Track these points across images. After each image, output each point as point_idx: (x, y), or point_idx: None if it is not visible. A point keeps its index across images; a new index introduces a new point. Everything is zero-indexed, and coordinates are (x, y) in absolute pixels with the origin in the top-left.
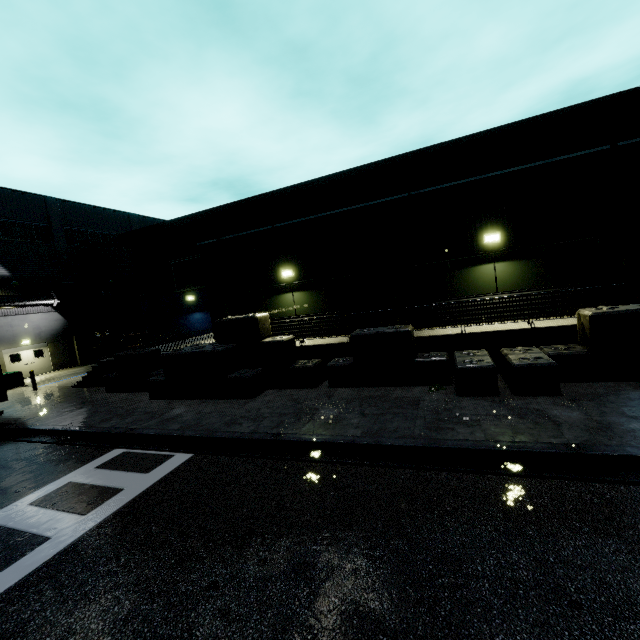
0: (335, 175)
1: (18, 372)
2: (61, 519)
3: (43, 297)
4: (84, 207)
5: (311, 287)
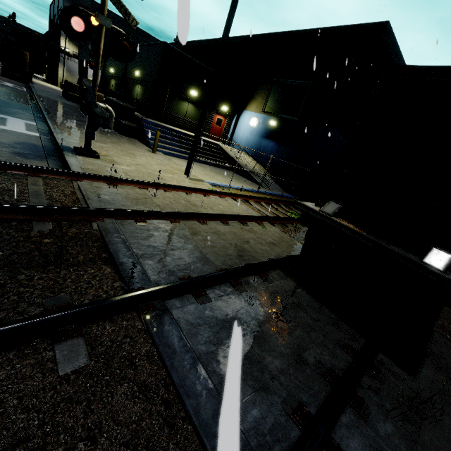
0: (189, 42)
1: None
2: None
3: None
4: (136, 28)
5: (116, 79)
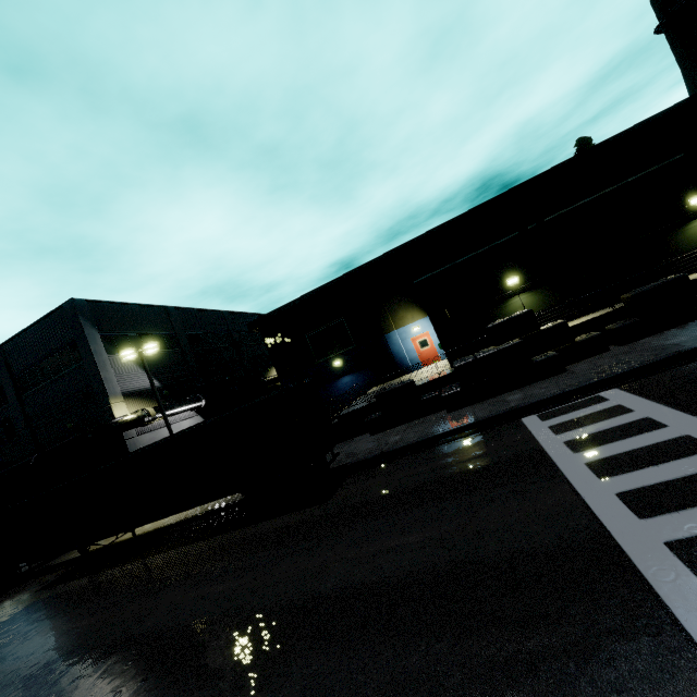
0: (468, 212)
1: None
2: (620, 418)
3: (194, 400)
4: (192, 312)
5: (536, 287)
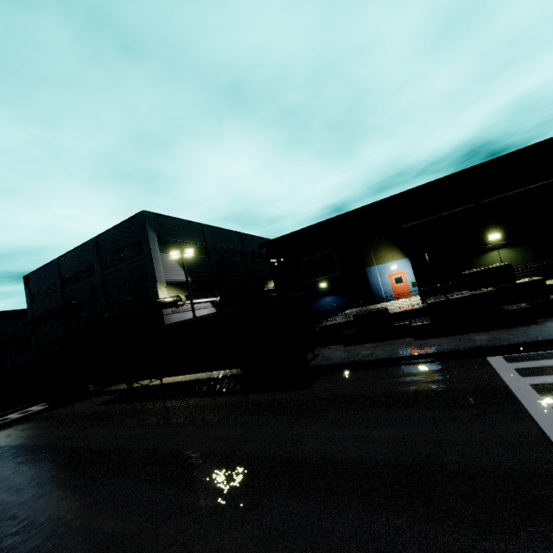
0: (458, 173)
1: None
2: None
3: (212, 295)
4: (219, 230)
5: (517, 244)
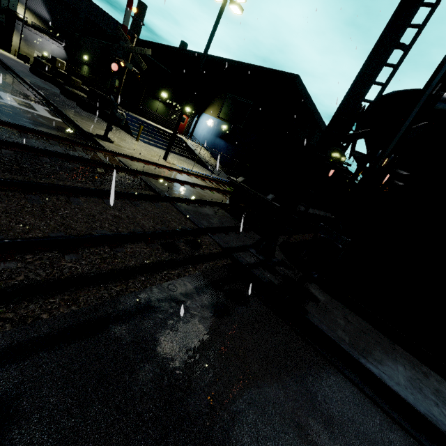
0: (158, 44)
1: (28, 57)
2: None
3: (59, 39)
4: (101, 10)
5: (89, 67)
